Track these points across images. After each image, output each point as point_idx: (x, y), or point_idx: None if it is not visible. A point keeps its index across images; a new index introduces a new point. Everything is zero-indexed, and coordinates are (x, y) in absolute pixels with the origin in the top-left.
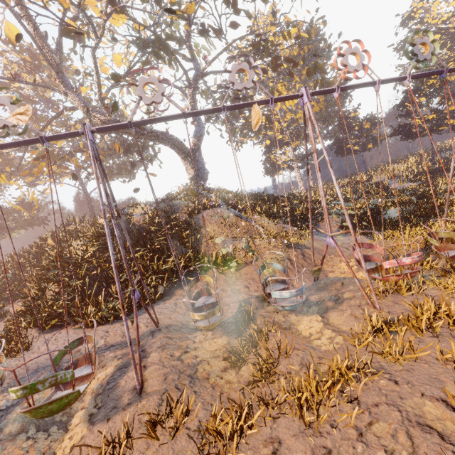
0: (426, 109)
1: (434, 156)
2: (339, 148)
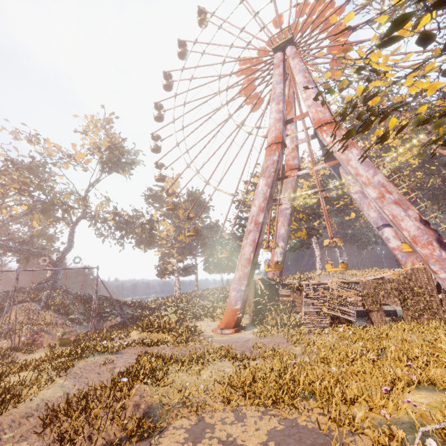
0: None
1: None
2: (204, 267)
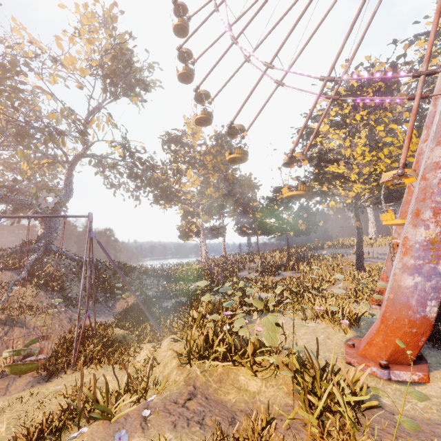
0: (290, 214)
1: (288, 253)
2: (236, 229)
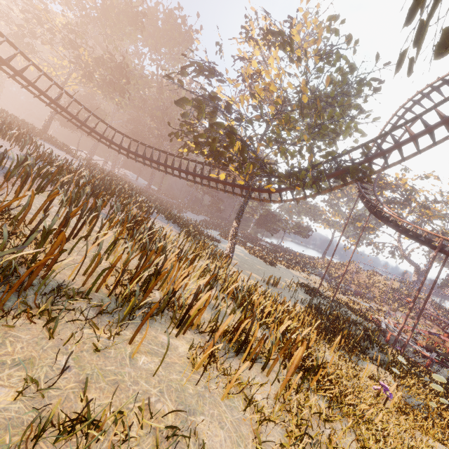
0: None
1: None
2: None
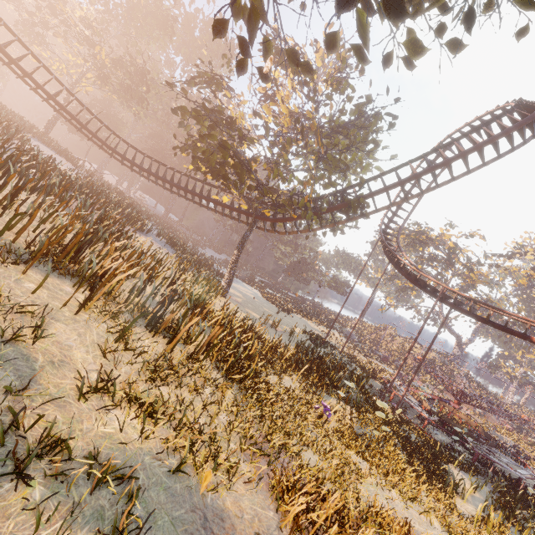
0: None
1: None
2: None
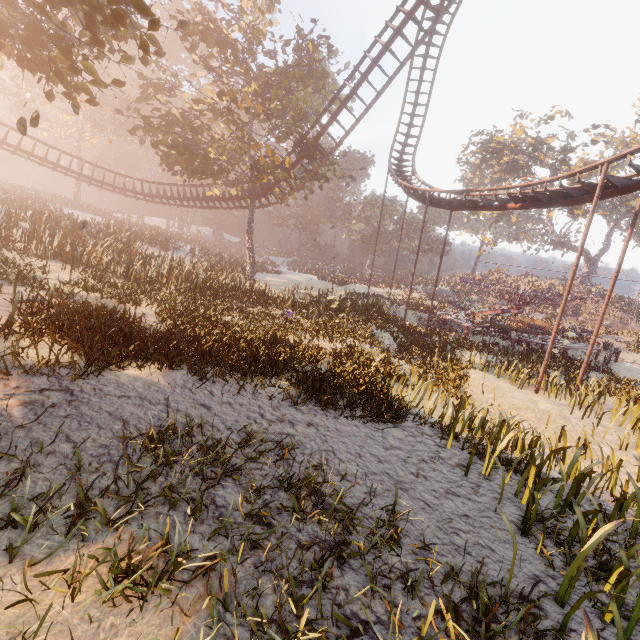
0: None
1: None
2: None
